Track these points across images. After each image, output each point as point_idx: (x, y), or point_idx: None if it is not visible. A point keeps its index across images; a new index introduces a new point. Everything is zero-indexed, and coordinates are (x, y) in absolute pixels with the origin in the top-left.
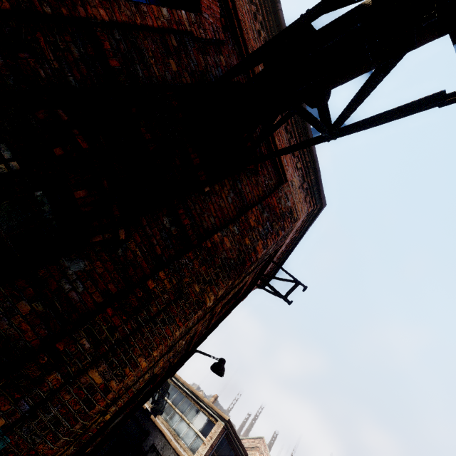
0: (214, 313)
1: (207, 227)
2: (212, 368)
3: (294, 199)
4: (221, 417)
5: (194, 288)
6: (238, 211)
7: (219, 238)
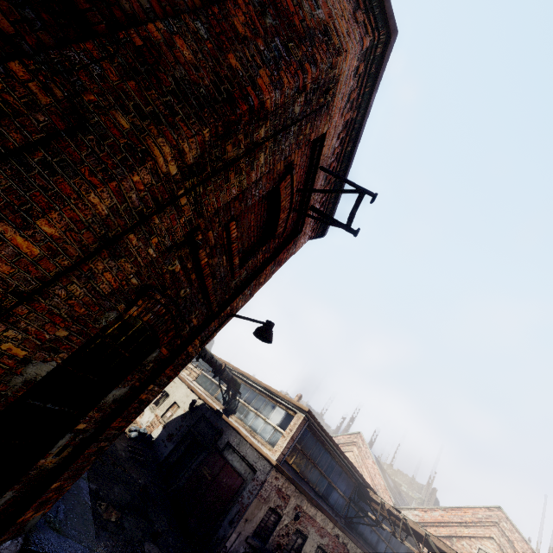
0: (229, 241)
1: (132, 12)
2: (257, 335)
3: (331, 8)
4: (300, 409)
5: (115, 120)
6: (206, 2)
7: (162, 34)
